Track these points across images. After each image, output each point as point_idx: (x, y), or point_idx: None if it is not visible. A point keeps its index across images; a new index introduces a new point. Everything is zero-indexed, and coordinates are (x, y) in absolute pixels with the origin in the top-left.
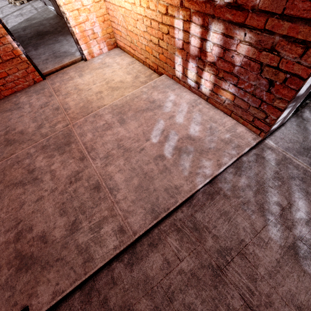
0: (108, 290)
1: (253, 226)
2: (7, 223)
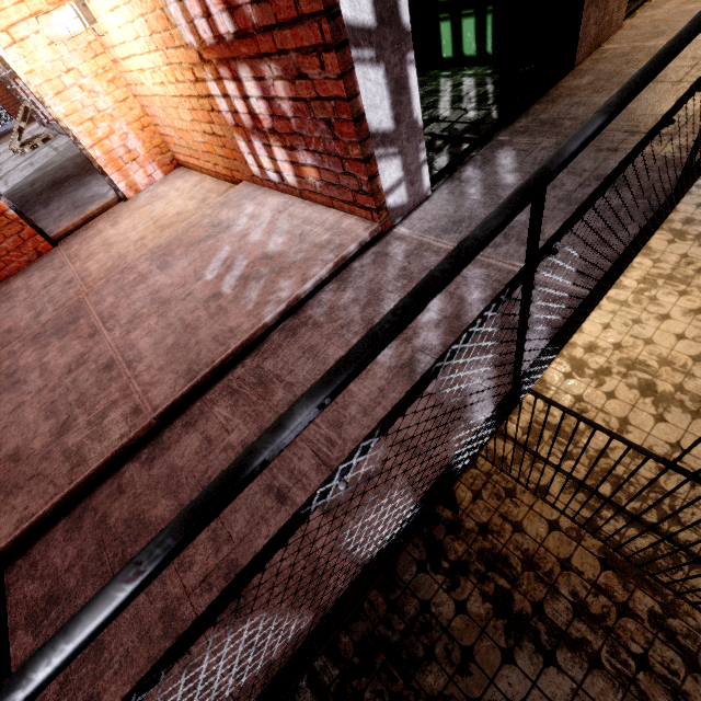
0: (110, 505)
1: None
2: None
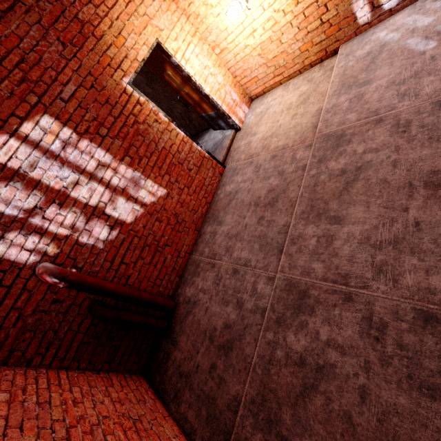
0: None
1: None
2: (397, 197)
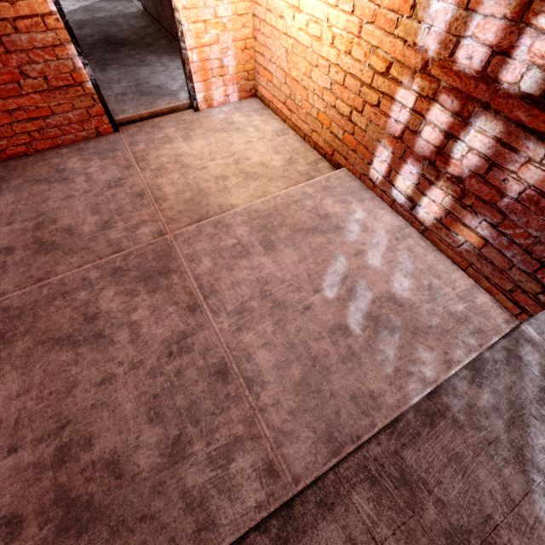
0: None
1: (507, 490)
2: (38, 423)
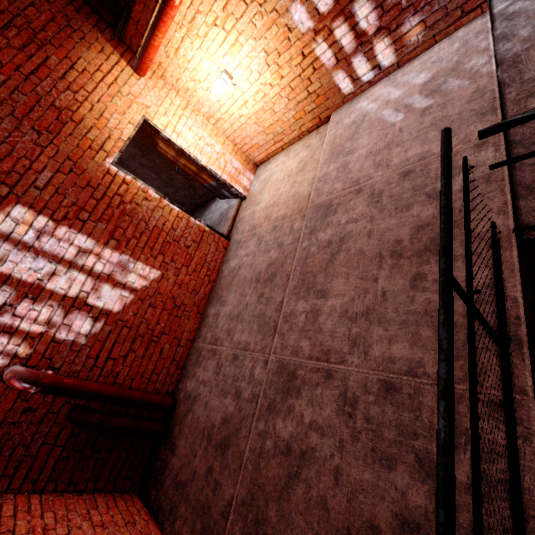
0: None
1: None
2: (370, 268)
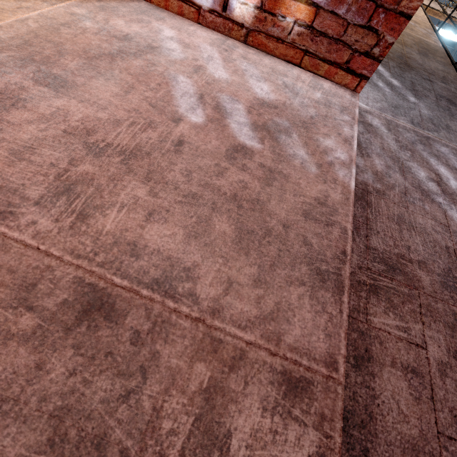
0: None
1: (437, 220)
2: None
